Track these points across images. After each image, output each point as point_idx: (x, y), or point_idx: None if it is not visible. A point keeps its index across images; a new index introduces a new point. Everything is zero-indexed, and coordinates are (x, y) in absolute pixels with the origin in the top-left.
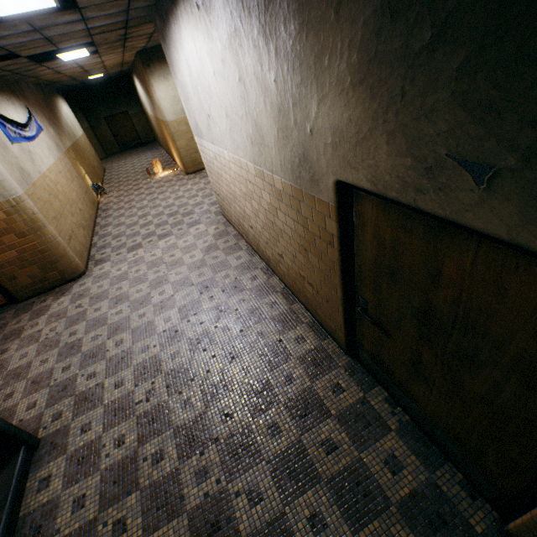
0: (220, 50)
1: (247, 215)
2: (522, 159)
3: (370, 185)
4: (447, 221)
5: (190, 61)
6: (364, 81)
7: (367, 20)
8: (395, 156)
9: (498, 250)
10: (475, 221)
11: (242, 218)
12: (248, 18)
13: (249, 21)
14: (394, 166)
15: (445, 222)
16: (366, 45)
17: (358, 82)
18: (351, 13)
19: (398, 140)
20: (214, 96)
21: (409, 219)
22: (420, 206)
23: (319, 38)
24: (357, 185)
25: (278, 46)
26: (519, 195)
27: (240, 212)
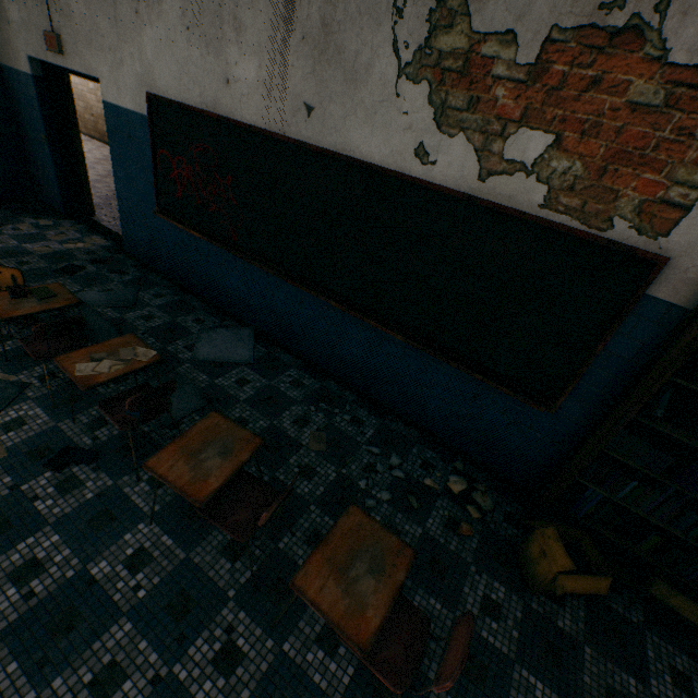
0: None
1: (92, 106)
2: None
3: None
4: None
5: None
6: None
7: None
8: None
9: None
10: None
11: (85, 112)
12: None
13: None
14: None
15: None
16: None
17: None
18: None
19: None
20: None
21: None
22: None
23: None
24: None
25: None
26: None
27: (84, 108)
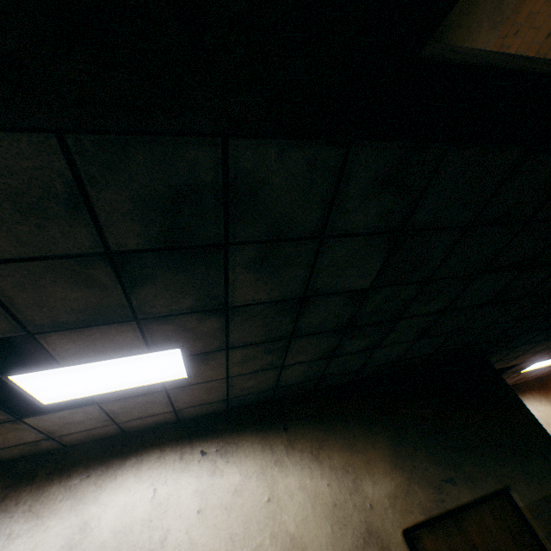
0: (236, 481)
1: None
2: (454, 471)
3: (423, 515)
4: (456, 511)
5: (103, 516)
6: (396, 465)
7: (389, 446)
8: (425, 490)
9: (473, 510)
10: (463, 499)
11: None
12: (299, 453)
13: (300, 454)
14: (427, 495)
15: (456, 512)
16: (392, 453)
17: (394, 466)
18: (381, 445)
19: (422, 483)
20: (176, 545)
21: (445, 525)
22: (448, 507)
23: (365, 454)
24: (417, 520)
25: (333, 463)
26: (462, 481)
27: None
